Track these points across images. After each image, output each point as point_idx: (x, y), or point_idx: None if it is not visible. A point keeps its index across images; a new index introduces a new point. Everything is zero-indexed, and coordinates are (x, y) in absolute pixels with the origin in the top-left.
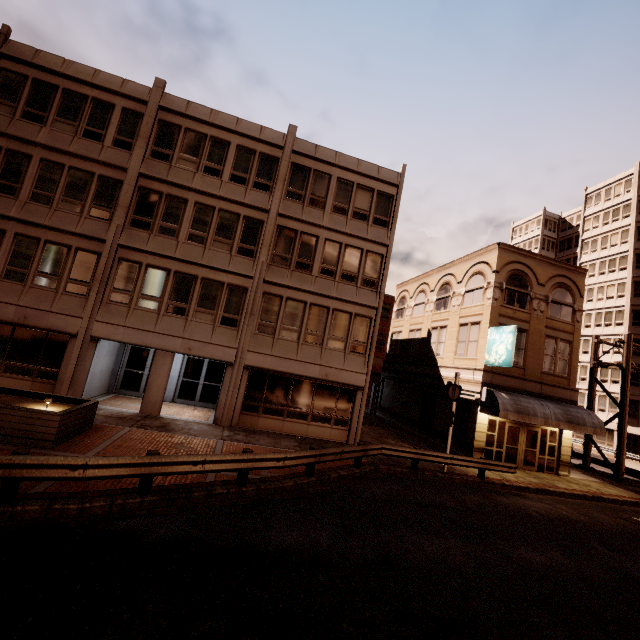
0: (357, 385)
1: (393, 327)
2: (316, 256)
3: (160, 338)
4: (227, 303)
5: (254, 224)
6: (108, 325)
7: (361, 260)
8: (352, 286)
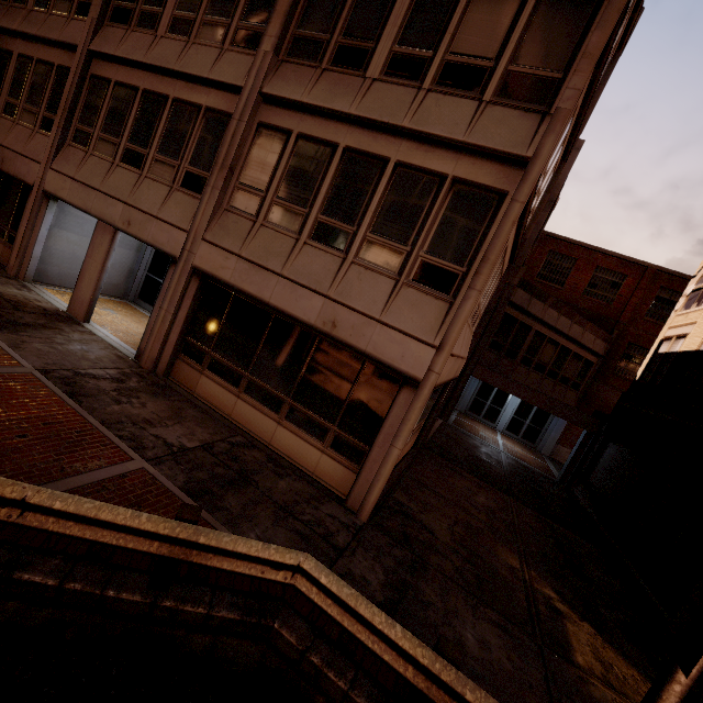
0: (403, 370)
1: (669, 327)
2: (388, 26)
3: (102, 200)
4: (197, 146)
5: None
6: (59, 175)
7: (517, 18)
8: (466, 99)
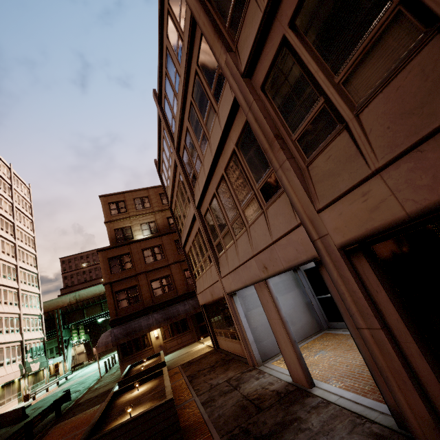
0: None
1: None
2: None
3: (245, 270)
4: (251, 168)
5: (202, 51)
6: (225, 278)
7: None
8: None
